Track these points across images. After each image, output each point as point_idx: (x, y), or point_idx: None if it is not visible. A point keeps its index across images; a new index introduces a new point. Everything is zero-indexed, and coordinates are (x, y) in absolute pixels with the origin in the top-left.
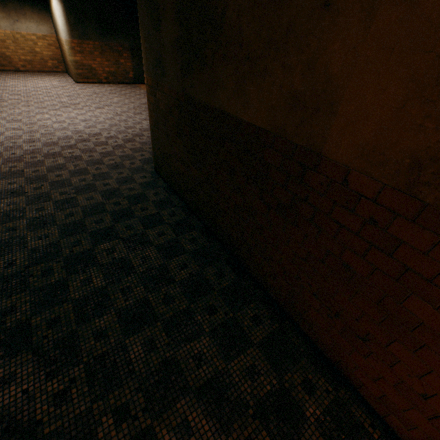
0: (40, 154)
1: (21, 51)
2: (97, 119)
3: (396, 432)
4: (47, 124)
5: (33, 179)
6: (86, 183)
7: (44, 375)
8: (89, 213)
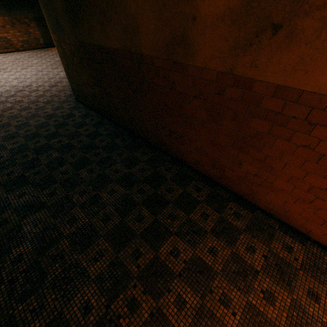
0: None
1: None
2: (25, 77)
3: (202, 173)
4: None
5: None
6: (32, 114)
7: (40, 190)
8: (39, 128)
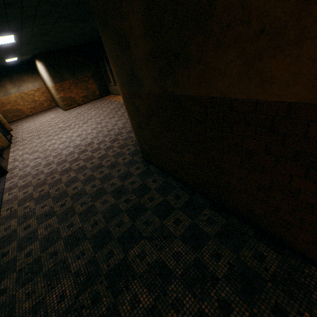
0: (57, 173)
1: (27, 103)
2: (86, 132)
3: None
4: (55, 147)
5: (57, 197)
6: (97, 188)
7: None
8: (108, 217)
